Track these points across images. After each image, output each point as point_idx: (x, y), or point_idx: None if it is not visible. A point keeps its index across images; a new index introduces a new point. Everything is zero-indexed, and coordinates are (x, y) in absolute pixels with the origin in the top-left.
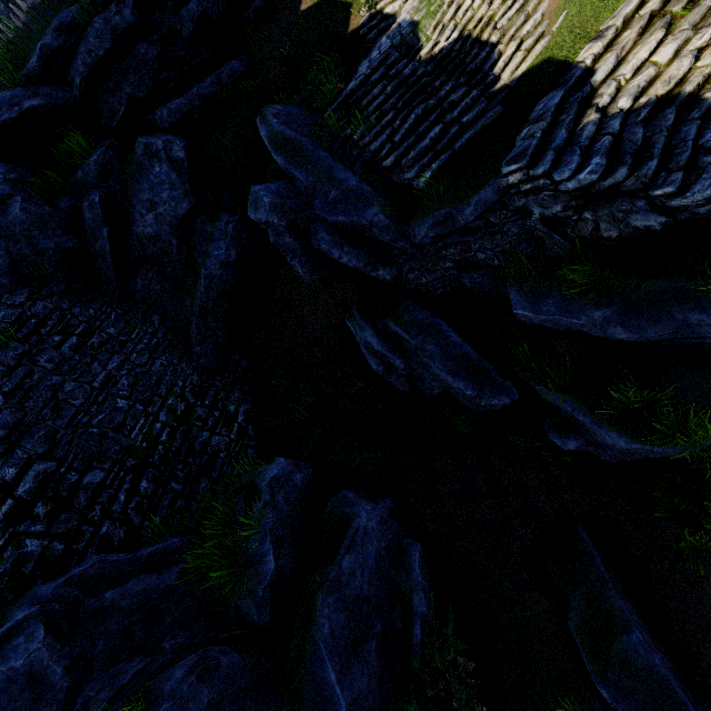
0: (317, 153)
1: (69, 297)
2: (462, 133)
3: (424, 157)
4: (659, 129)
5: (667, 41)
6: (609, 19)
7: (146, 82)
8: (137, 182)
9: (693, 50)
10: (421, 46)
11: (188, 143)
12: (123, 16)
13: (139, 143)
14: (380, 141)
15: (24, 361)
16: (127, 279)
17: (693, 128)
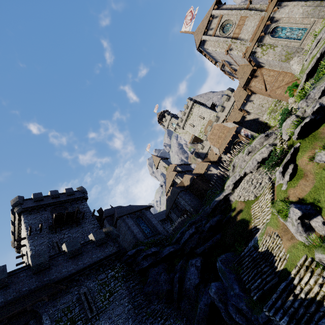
0: (229, 276)
1: (165, 304)
2: (267, 283)
3: (256, 289)
4: (308, 311)
5: (312, 276)
6: (298, 262)
7: (195, 243)
8: (187, 272)
9: (320, 283)
10: (259, 247)
11: (204, 256)
12: (192, 230)
13: (189, 261)
14: (245, 278)
15: (151, 324)
16: (180, 301)
17: (316, 316)
